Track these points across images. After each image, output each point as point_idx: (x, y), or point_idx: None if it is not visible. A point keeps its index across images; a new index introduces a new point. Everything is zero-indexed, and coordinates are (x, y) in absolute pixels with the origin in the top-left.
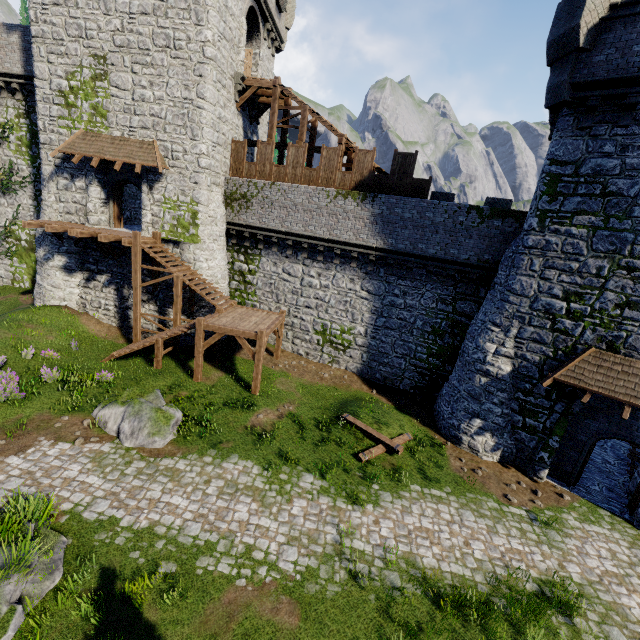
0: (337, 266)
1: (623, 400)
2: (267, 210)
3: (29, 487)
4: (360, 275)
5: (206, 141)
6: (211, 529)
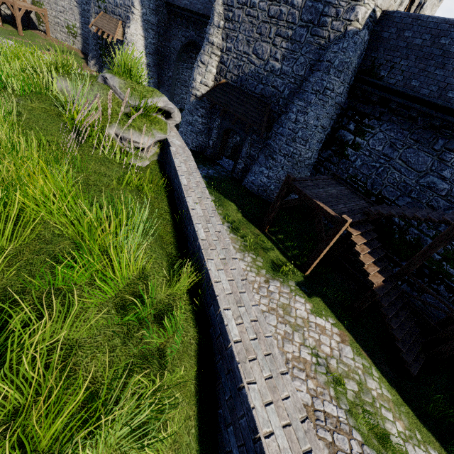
0: None
1: (99, 28)
2: None
3: None
4: None
5: None
6: None
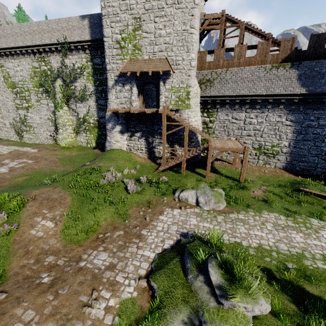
0: (269, 109)
1: None
2: (223, 85)
3: (182, 229)
4: (285, 112)
5: (194, 51)
6: (292, 246)
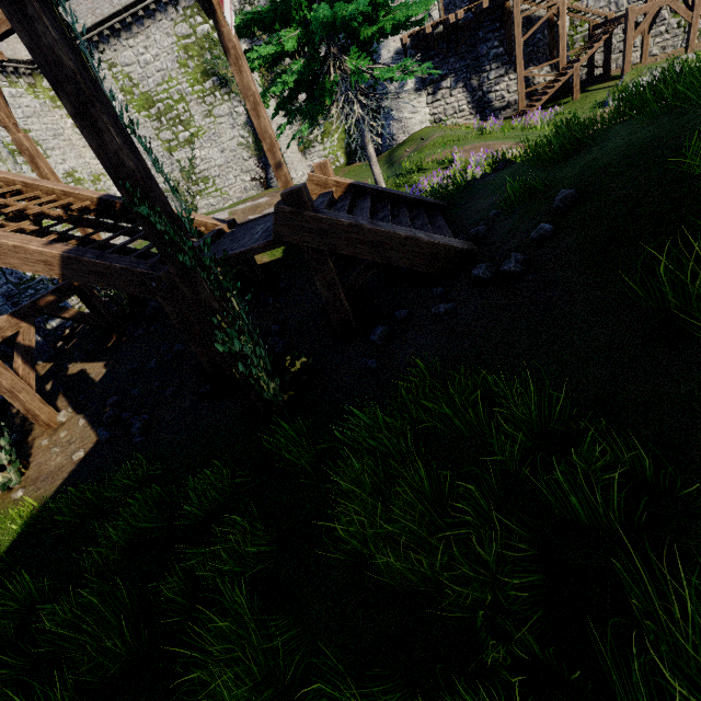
0: None
1: None
2: None
3: None
4: None
5: None
6: None
